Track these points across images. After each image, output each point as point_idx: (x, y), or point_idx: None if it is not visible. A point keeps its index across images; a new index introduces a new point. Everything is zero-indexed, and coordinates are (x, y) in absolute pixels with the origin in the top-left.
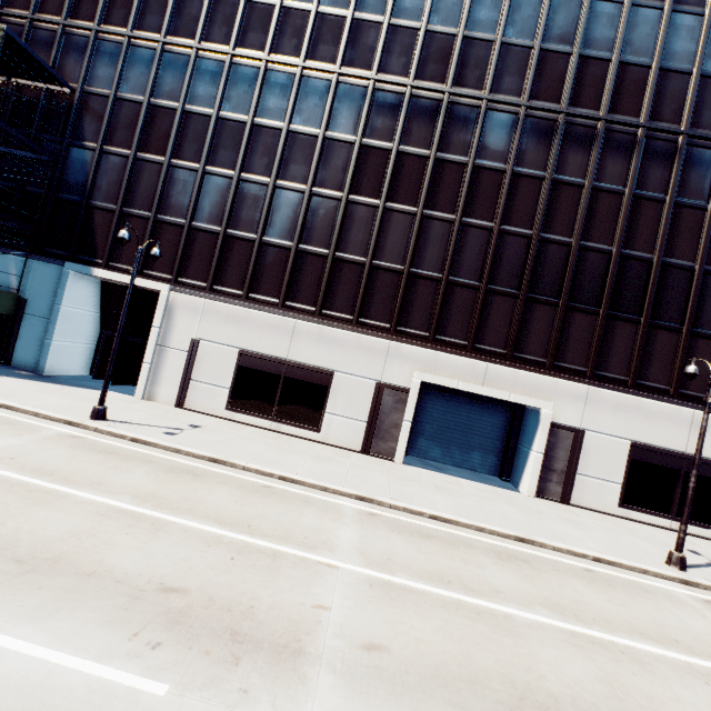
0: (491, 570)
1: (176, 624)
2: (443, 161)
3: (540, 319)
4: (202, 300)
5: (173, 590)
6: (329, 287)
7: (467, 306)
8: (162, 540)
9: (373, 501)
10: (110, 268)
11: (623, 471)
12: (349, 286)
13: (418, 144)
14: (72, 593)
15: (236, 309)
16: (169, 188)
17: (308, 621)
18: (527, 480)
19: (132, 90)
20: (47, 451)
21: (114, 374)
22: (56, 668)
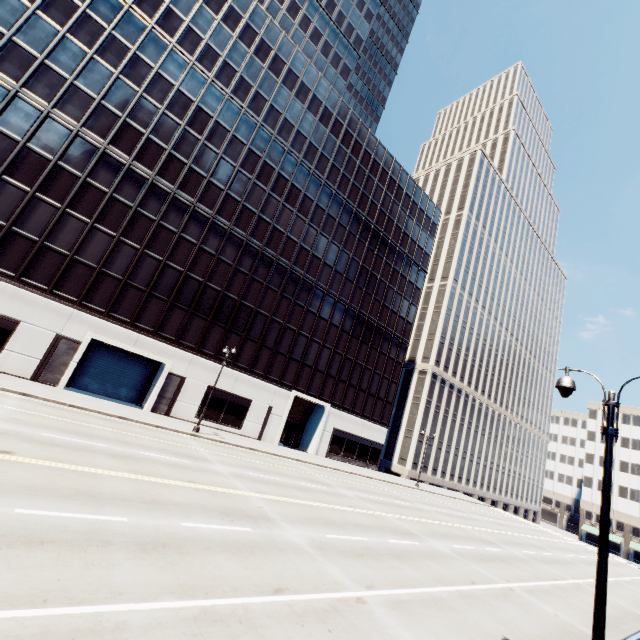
0: (93, 420)
1: None
2: (141, 214)
3: (177, 316)
4: None
5: None
6: (33, 263)
7: (135, 299)
8: None
9: (33, 396)
10: None
11: (202, 399)
12: (51, 266)
13: (127, 198)
14: None
15: None
16: None
17: None
18: (148, 402)
19: None
20: None
21: None
22: None
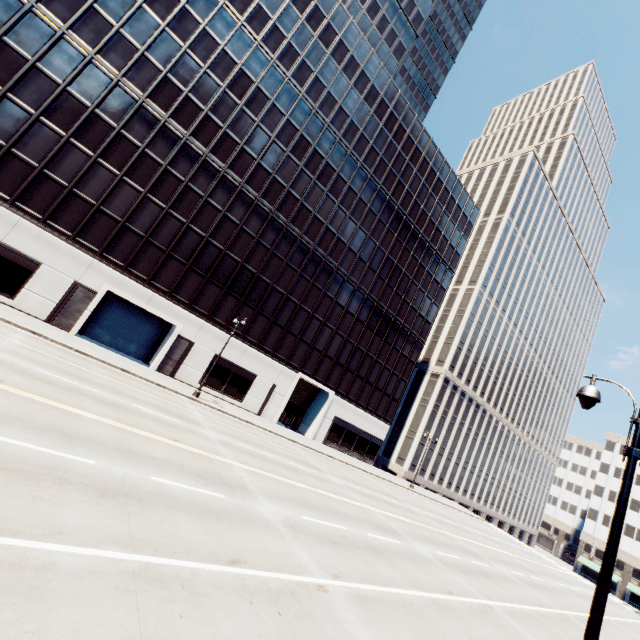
0: (95, 367)
1: None
2: (170, 173)
3: (193, 281)
4: None
5: None
6: (60, 208)
7: (155, 258)
8: None
9: (42, 336)
10: None
11: (207, 367)
12: (77, 214)
13: (158, 155)
14: None
15: None
16: None
17: None
18: (155, 361)
19: None
20: None
21: None
22: None
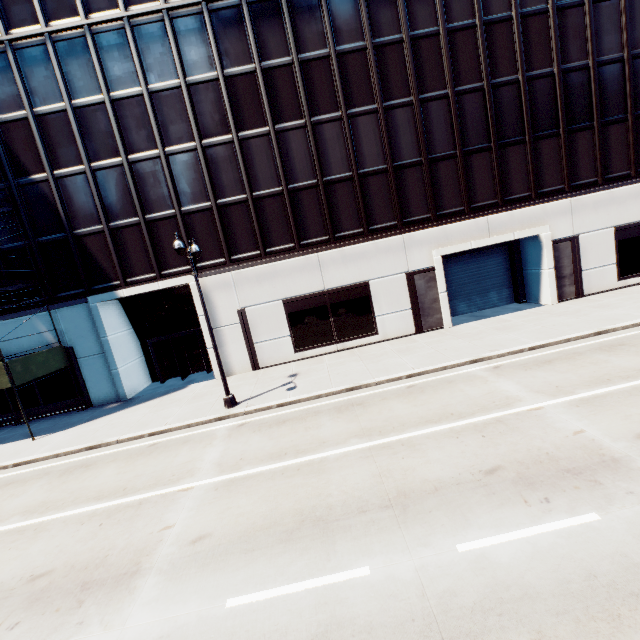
0: (615, 360)
1: (532, 485)
2: (381, 47)
3: (515, 160)
4: (228, 274)
5: (493, 470)
6: (331, 212)
7: (452, 176)
8: (428, 450)
9: (484, 359)
10: (129, 284)
11: (614, 253)
12: (348, 203)
13: (351, 39)
14: (451, 504)
15: (261, 268)
16: (141, 186)
17: (587, 443)
18: (547, 294)
19: (46, 100)
20: (249, 443)
21: (180, 371)
22: (527, 539)
